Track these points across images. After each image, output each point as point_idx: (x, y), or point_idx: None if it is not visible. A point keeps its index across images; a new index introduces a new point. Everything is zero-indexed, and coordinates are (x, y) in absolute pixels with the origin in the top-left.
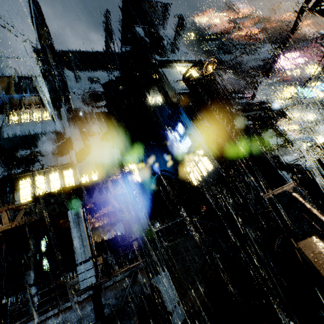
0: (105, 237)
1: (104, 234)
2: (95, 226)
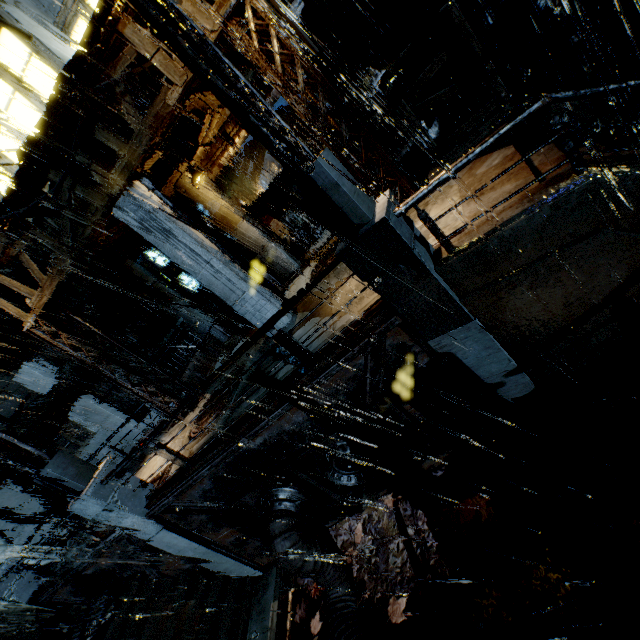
0: (258, 187)
1: (252, 181)
2: (222, 162)
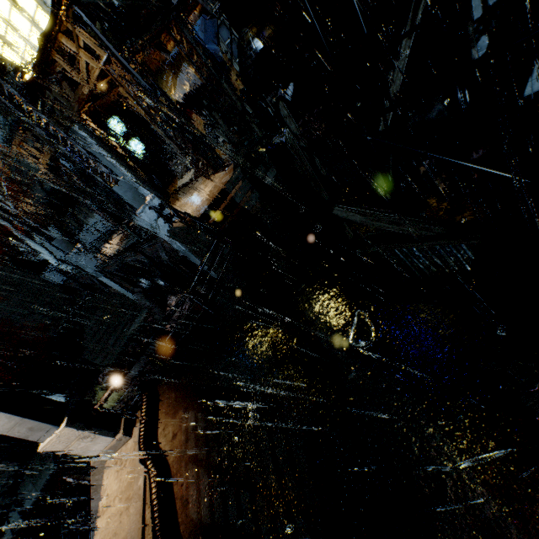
0: (175, 97)
1: (170, 94)
2: (160, 61)
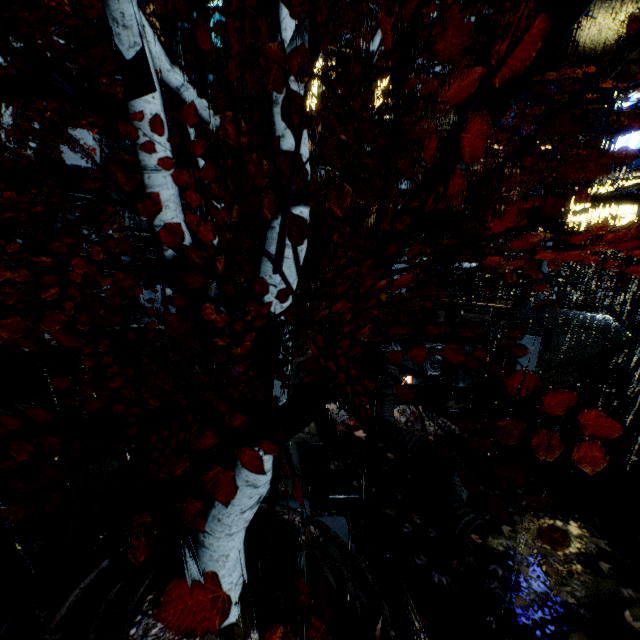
0: None
1: None
2: None
